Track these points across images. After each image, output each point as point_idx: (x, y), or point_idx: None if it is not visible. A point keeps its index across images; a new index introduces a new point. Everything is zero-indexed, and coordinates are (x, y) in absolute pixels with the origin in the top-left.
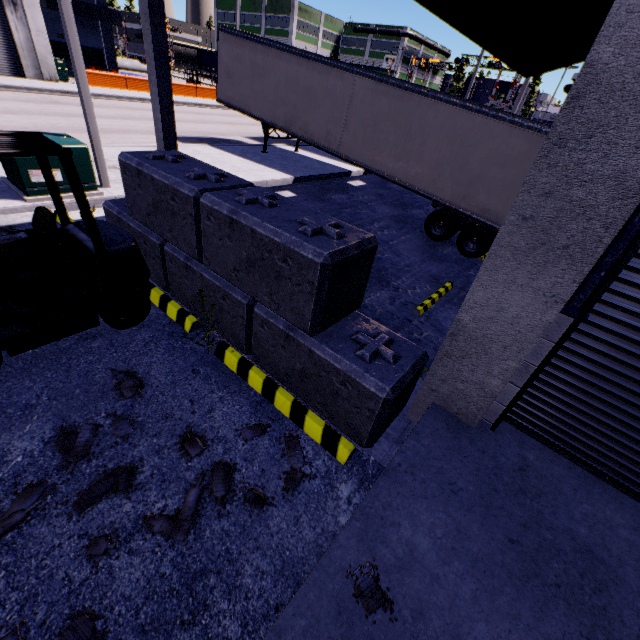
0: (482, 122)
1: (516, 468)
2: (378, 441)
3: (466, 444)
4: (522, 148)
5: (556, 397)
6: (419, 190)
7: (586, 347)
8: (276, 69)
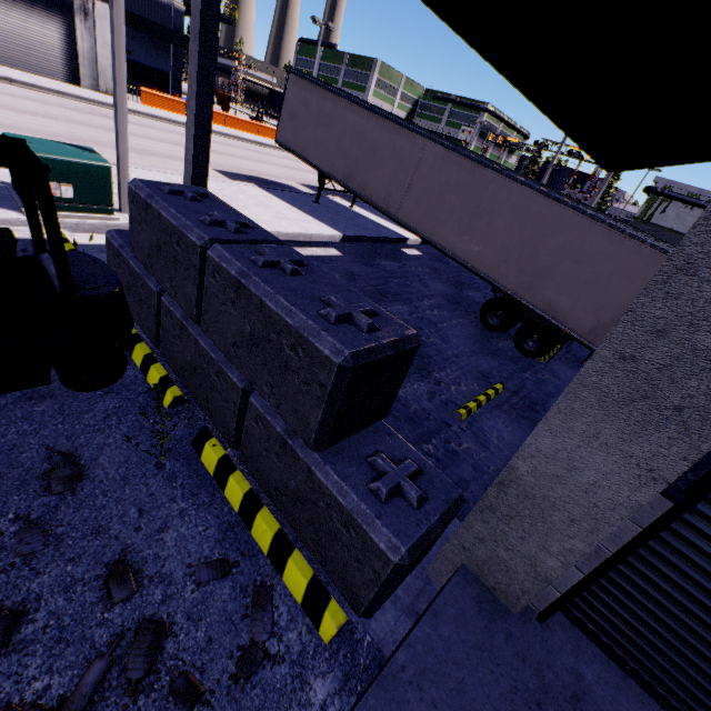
0: (559, 211)
1: (568, 694)
2: (382, 607)
3: (501, 642)
4: (601, 246)
5: (633, 596)
6: (479, 272)
7: (685, 541)
8: (343, 120)
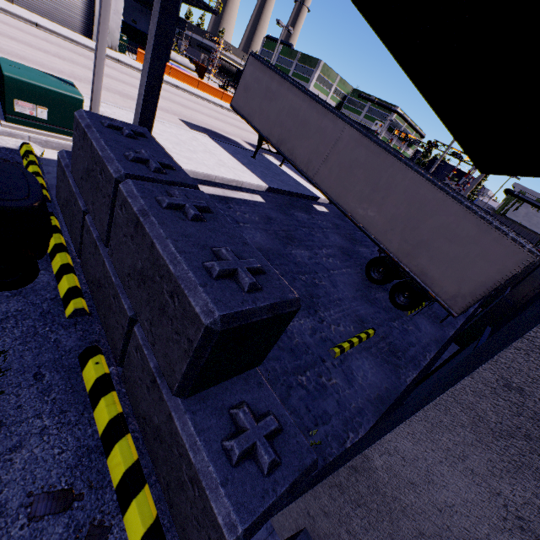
0: (442, 198)
1: None
2: None
3: None
4: (471, 232)
5: None
6: (370, 234)
7: None
8: (284, 98)
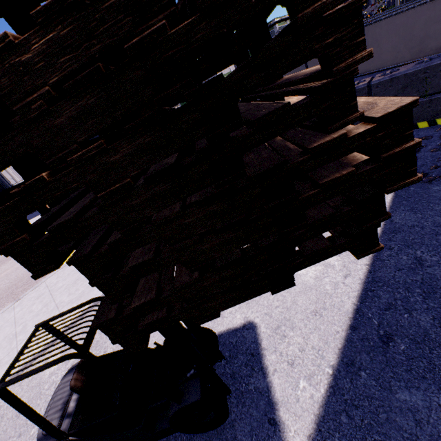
0: (412, 12)
1: None
2: None
3: None
4: None
5: None
6: (387, 67)
7: None
8: None
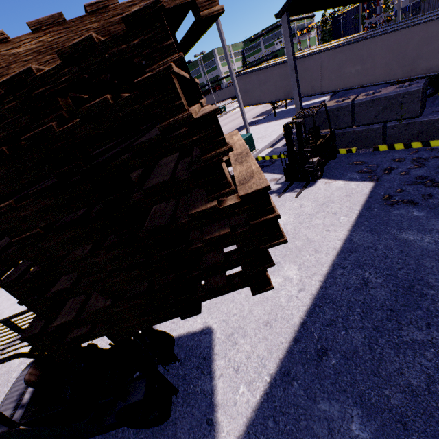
0: (406, 32)
1: None
2: None
3: None
4: (438, 29)
5: None
6: (380, 82)
7: None
8: (272, 76)
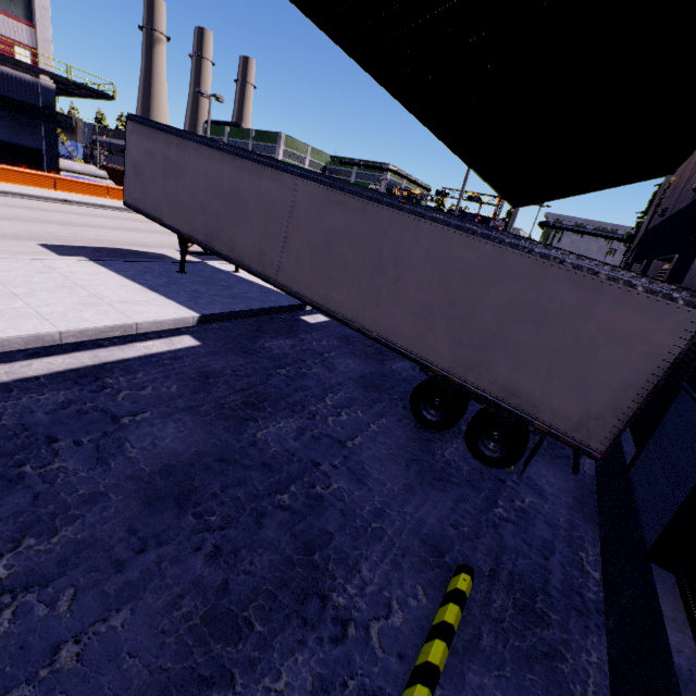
0: (493, 252)
1: None
2: None
3: None
4: (567, 297)
5: None
6: (398, 346)
7: None
8: (194, 167)
